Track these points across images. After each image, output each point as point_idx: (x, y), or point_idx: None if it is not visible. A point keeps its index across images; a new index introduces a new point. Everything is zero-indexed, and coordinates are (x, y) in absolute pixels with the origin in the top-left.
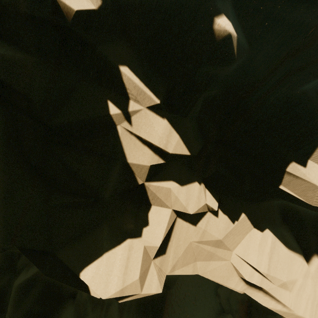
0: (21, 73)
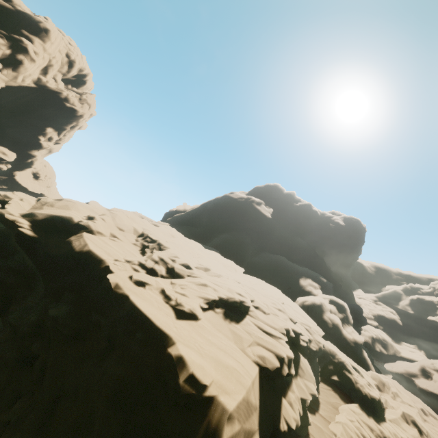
0: (433, 310)
